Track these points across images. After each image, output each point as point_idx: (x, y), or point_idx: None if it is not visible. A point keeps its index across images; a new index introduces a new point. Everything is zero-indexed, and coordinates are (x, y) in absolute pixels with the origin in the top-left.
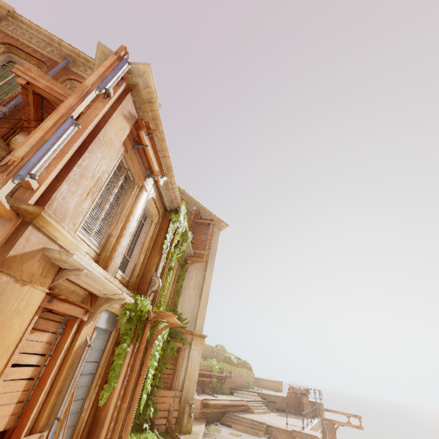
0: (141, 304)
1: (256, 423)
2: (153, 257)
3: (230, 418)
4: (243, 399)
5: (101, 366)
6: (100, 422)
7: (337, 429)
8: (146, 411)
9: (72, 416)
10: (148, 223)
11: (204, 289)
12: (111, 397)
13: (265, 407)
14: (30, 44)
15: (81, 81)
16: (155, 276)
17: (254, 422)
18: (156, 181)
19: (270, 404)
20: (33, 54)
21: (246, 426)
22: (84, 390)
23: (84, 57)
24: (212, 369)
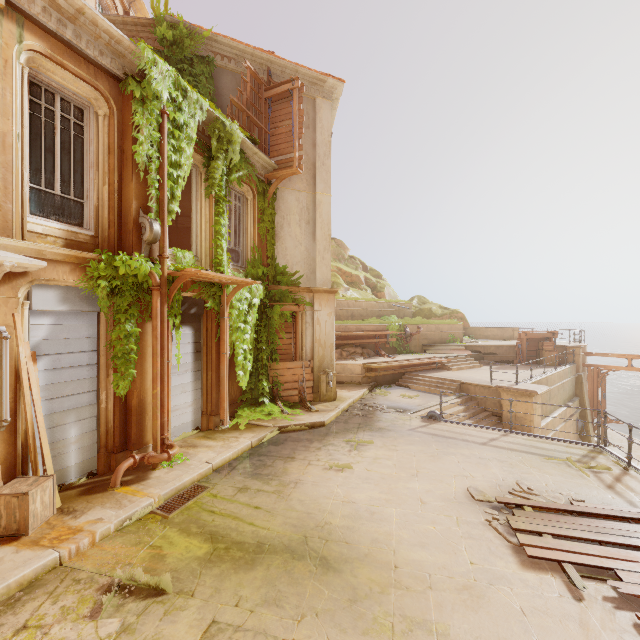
0: (127, 267)
1: (446, 382)
2: (127, 185)
3: (410, 378)
4: (439, 356)
5: (104, 355)
6: (134, 410)
7: (608, 374)
8: (260, 386)
9: (82, 409)
10: (90, 122)
11: (319, 222)
12: (139, 385)
13: (478, 360)
14: None
15: None
16: (142, 218)
17: (442, 381)
18: (8, 1)
19: (487, 356)
20: None
21: (430, 386)
22: (88, 383)
23: None
24: (388, 328)
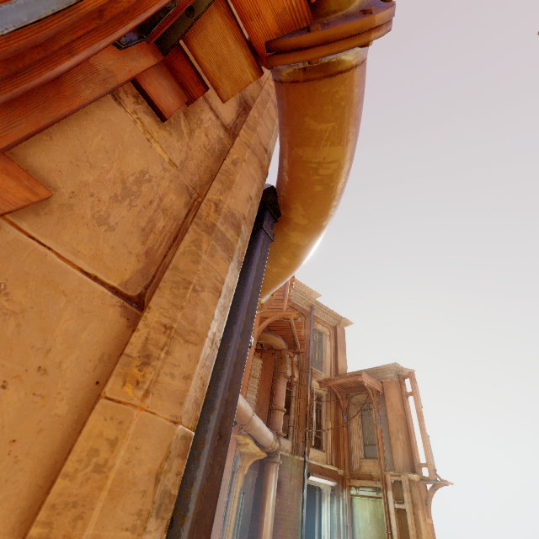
0: None
1: None
2: None
3: None
4: None
5: None
6: None
7: None
8: None
9: None
10: None
11: None
12: None
13: None
14: (295, 301)
15: (318, 321)
16: None
17: None
18: None
19: None
20: (298, 309)
21: None
22: None
23: (320, 305)
24: None
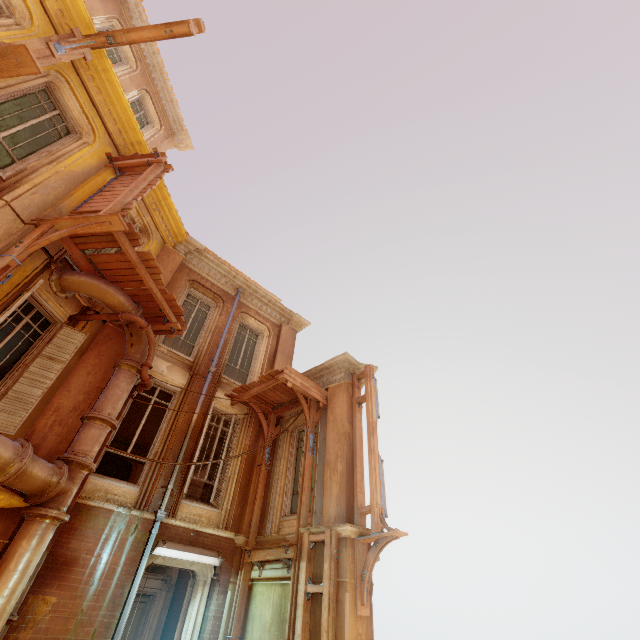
0: None
1: None
2: None
3: None
4: None
5: None
6: None
7: None
8: None
9: None
10: None
11: None
12: None
13: None
14: (209, 277)
15: (249, 313)
16: None
17: None
18: None
19: None
20: (212, 288)
21: None
22: None
23: (255, 289)
24: None
